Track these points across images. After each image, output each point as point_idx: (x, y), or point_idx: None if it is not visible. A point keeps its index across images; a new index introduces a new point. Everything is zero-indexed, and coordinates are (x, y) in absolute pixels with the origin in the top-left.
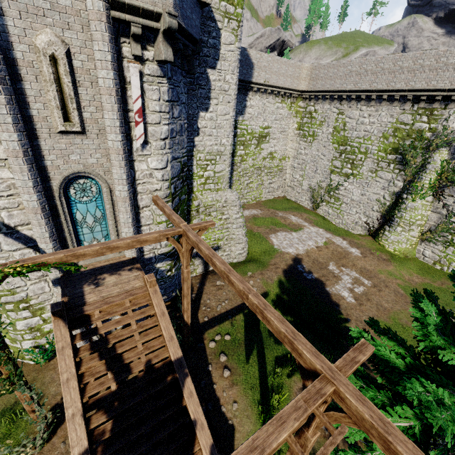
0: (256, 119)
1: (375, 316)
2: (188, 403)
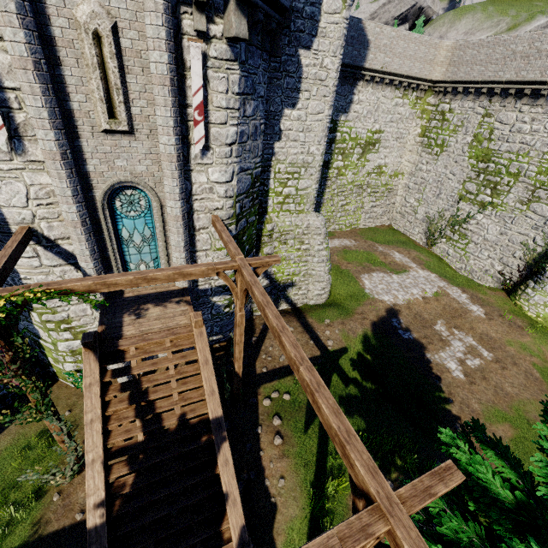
0: (364, 119)
1: (489, 402)
2: (221, 472)
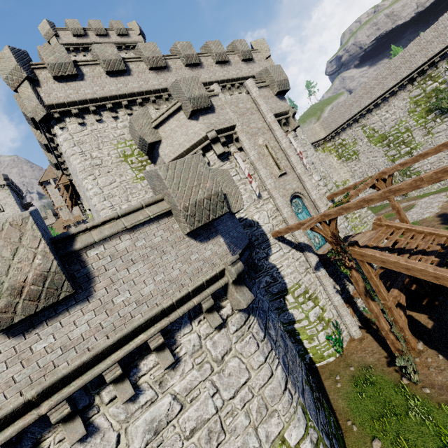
0: None
1: None
2: None
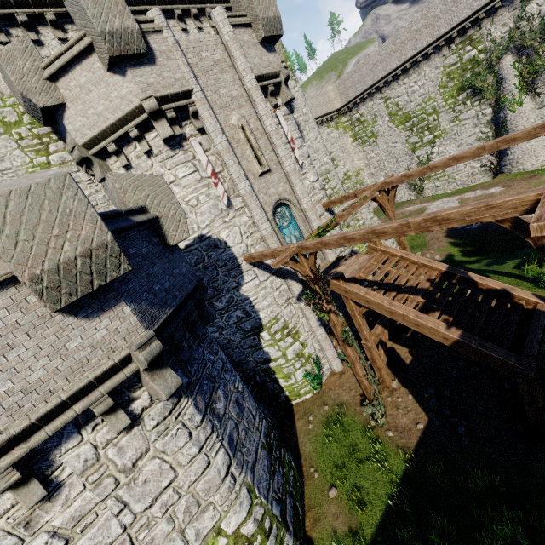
0: None
1: None
2: (485, 283)
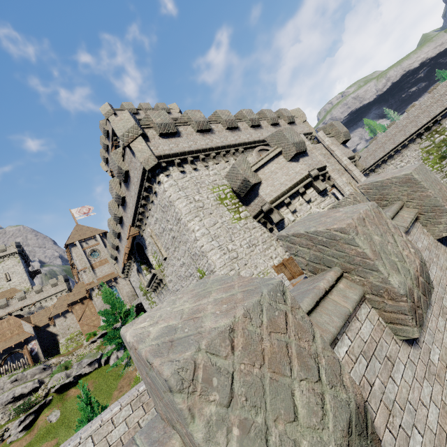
0: None
1: None
2: None
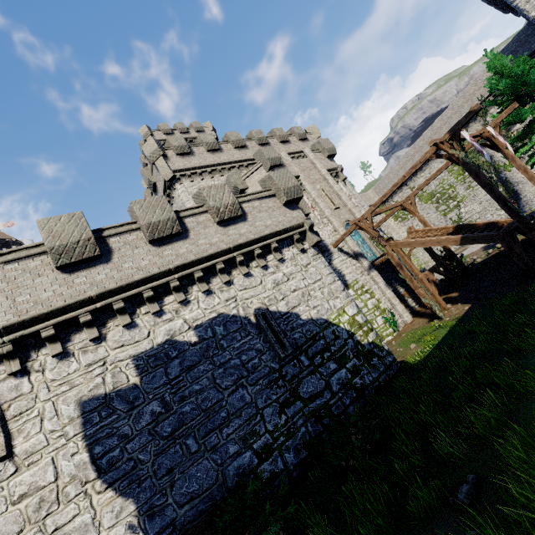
0: None
1: None
2: (480, 223)
